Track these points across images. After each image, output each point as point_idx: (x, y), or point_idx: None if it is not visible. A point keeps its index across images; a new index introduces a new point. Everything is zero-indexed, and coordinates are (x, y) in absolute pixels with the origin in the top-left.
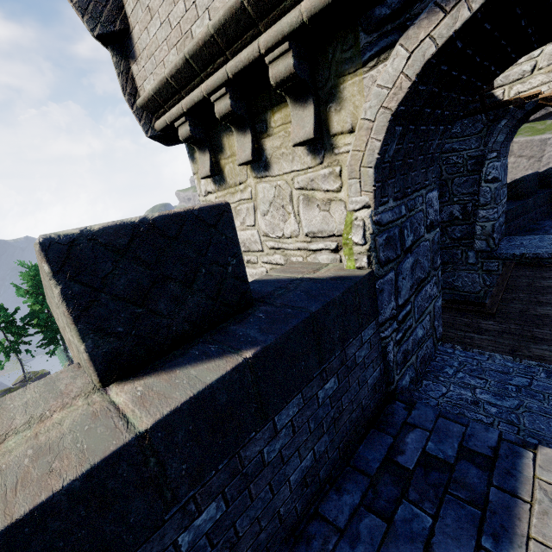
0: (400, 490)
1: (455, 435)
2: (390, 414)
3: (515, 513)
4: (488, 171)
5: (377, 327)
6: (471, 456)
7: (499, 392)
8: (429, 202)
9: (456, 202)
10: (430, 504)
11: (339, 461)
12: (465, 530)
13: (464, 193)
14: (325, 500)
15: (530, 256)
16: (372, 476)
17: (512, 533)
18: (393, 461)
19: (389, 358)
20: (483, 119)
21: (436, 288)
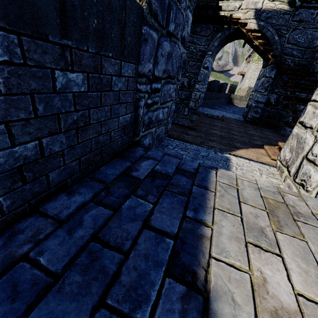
0: (130, 191)
1: (174, 163)
2: (132, 153)
3: (206, 198)
4: (206, 61)
5: (136, 74)
6: (182, 173)
7: (194, 157)
8: (187, 17)
9: (187, 76)
10: (153, 198)
11: (78, 173)
12: (175, 209)
13: (192, 72)
14: (52, 201)
15: (210, 116)
16: (108, 184)
17: (205, 207)
18: (129, 176)
19: (139, 112)
20: (211, 28)
21: (175, 95)
